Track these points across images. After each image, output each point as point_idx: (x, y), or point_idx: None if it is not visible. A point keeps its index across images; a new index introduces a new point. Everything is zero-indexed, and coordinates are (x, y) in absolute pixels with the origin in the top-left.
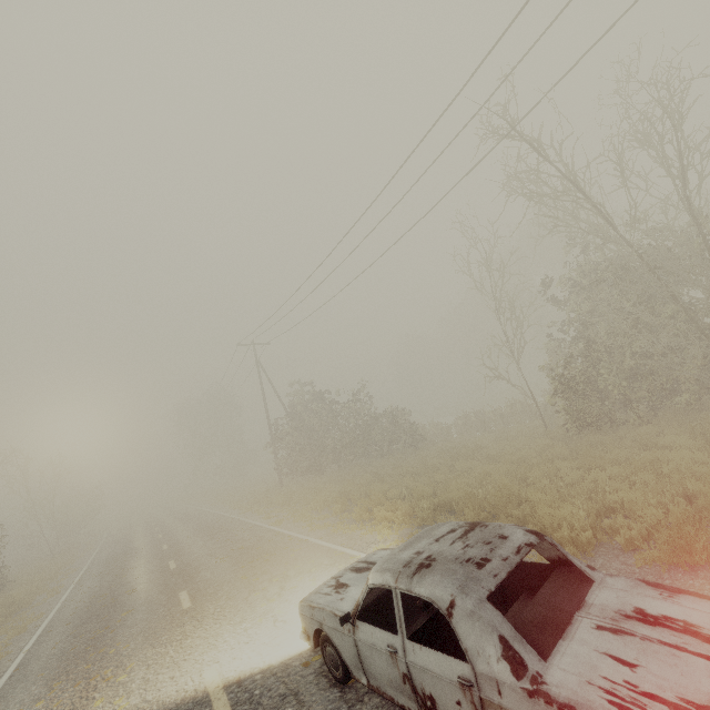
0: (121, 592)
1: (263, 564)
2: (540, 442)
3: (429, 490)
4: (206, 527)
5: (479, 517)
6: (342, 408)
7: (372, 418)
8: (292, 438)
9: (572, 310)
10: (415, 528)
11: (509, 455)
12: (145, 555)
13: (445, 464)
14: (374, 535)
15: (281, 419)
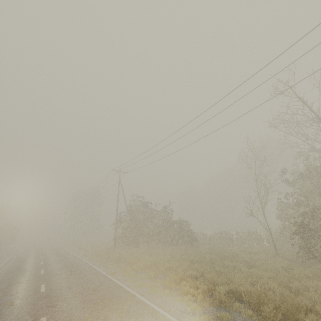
0: (3, 302)
1: (104, 308)
2: (280, 260)
3: (218, 278)
4: (69, 264)
5: (278, 317)
6: (157, 213)
7: (171, 222)
8: (127, 223)
9: (297, 188)
10: (214, 307)
11: (265, 265)
12: (29, 274)
13: (217, 260)
14: (183, 304)
15: (123, 212)
